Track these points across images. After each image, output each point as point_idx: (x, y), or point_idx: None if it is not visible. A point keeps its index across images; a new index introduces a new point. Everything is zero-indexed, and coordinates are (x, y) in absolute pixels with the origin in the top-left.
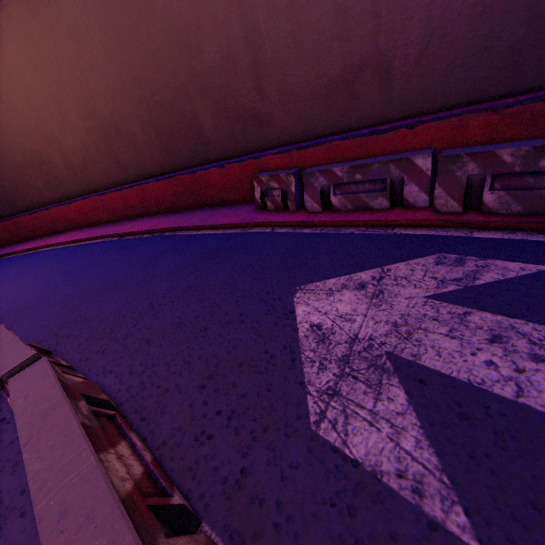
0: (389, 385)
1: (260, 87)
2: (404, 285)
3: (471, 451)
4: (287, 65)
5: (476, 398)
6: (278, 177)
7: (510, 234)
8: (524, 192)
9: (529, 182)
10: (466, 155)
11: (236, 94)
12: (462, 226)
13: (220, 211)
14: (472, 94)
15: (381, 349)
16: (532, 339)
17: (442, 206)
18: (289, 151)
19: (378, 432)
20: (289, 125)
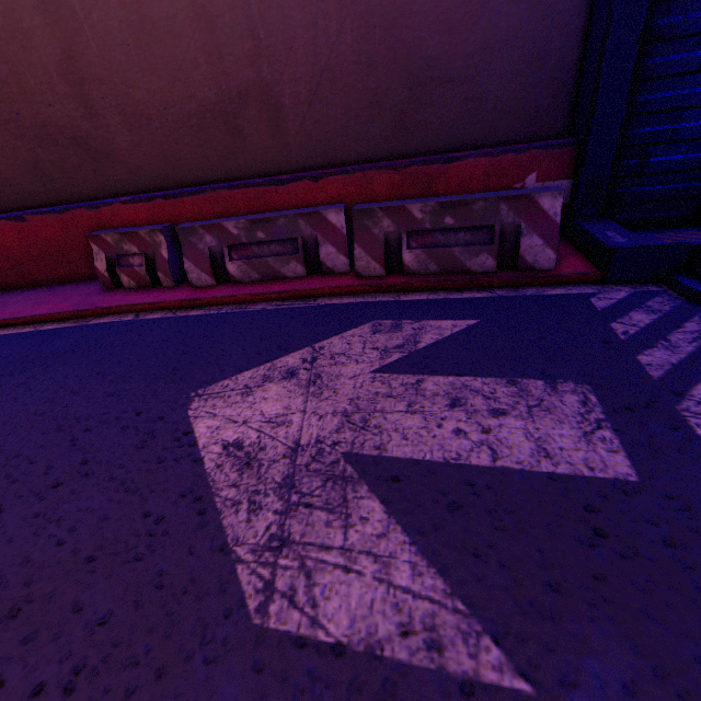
0: (358, 499)
1: (83, 96)
2: (344, 363)
3: (474, 550)
4: (129, 71)
5: (459, 478)
6: (135, 236)
7: (434, 294)
8: (438, 250)
9: (439, 240)
10: (379, 209)
11: (35, 99)
12: (389, 290)
13: (25, 296)
14: (371, 152)
15: (336, 452)
16: (486, 394)
17: (364, 269)
18: (150, 199)
19: (360, 577)
20: (146, 163)
